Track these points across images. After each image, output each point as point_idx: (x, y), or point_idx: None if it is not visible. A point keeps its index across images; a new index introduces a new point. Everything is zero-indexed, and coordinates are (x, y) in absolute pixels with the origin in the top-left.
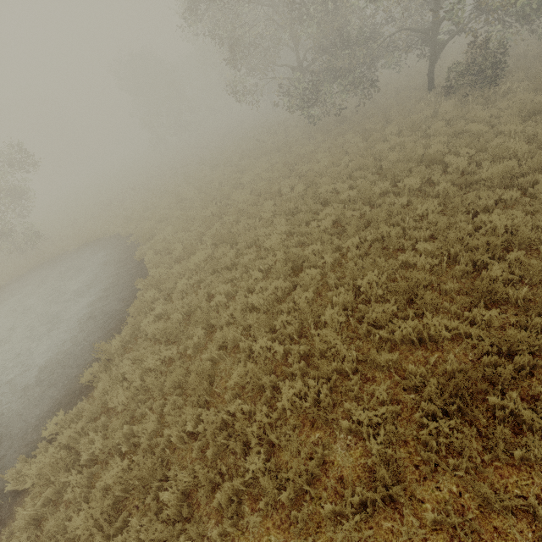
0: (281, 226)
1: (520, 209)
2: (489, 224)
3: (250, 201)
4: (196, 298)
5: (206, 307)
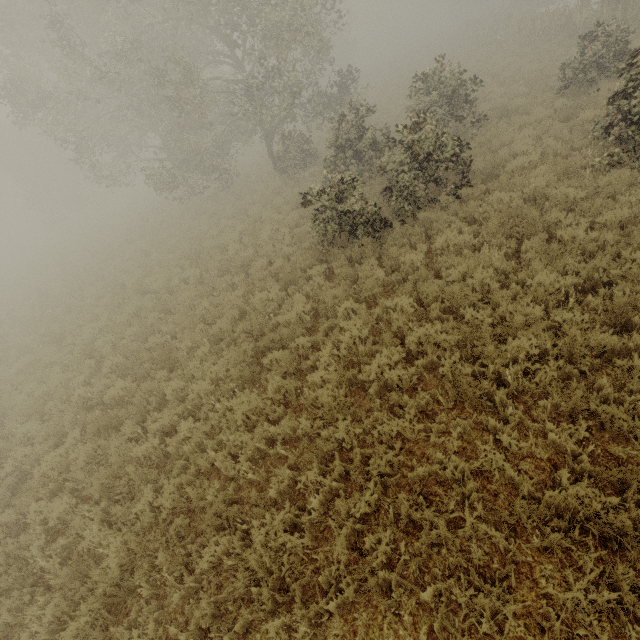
0: (102, 320)
1: (239, 290)
2: (201, 307)
3: (94, 296)
4: (4, 401)
5: (1, 407)
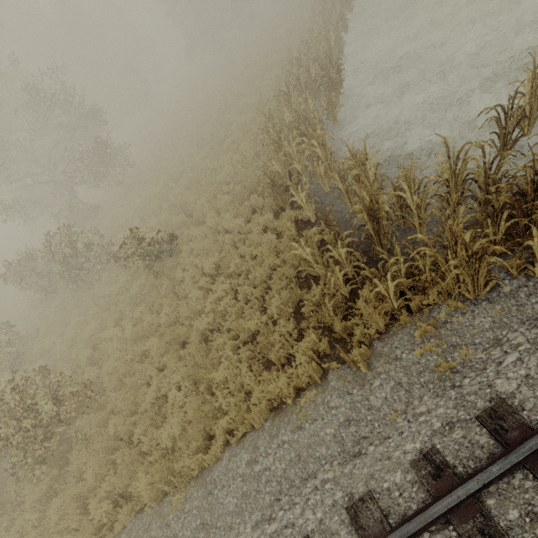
0: None
1: None
2: None
3: None
4: None
5: None
